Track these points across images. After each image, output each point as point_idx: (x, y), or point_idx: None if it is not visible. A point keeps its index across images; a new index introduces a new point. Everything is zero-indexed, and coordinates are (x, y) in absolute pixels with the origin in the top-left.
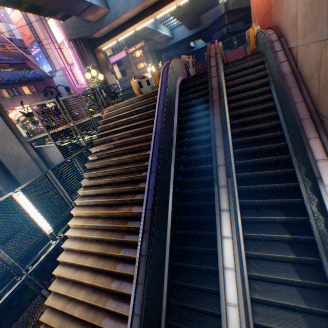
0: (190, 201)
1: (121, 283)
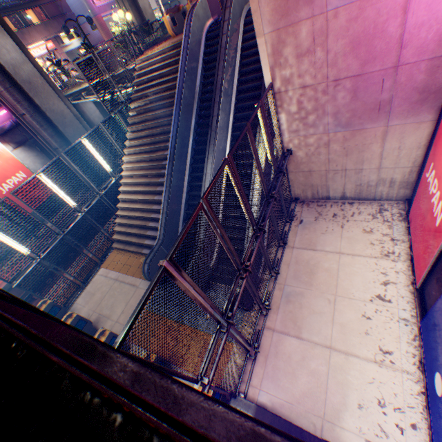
0: (204, 146)
1: (160, 196)
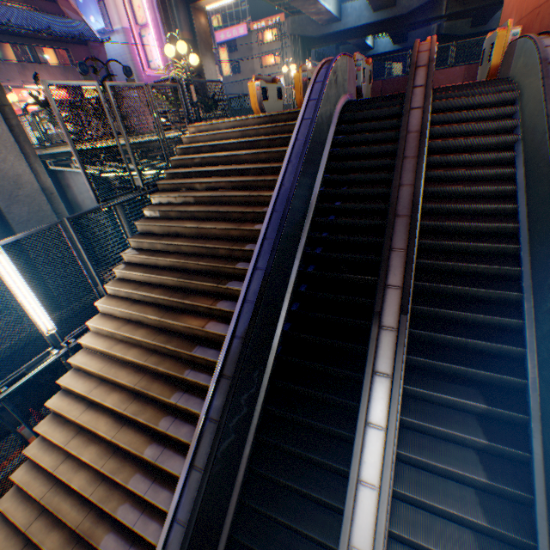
0: (315, 335)
1: (163, 452)
